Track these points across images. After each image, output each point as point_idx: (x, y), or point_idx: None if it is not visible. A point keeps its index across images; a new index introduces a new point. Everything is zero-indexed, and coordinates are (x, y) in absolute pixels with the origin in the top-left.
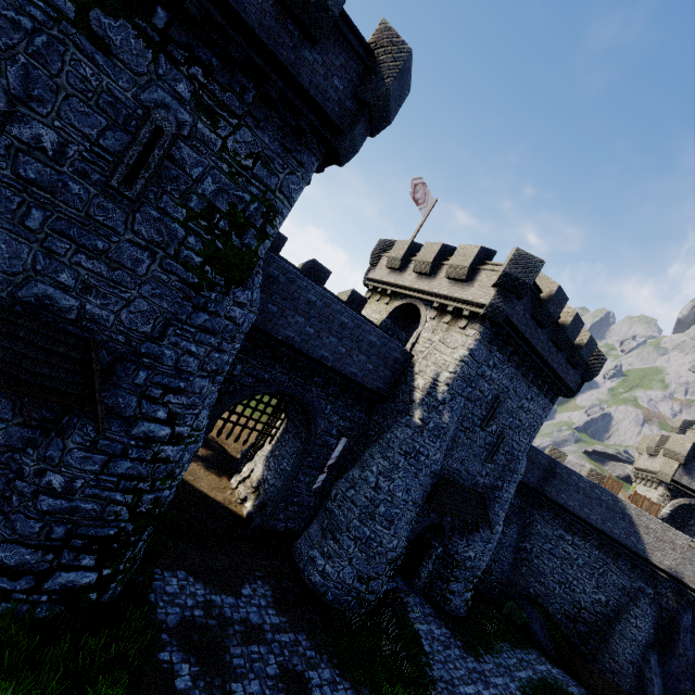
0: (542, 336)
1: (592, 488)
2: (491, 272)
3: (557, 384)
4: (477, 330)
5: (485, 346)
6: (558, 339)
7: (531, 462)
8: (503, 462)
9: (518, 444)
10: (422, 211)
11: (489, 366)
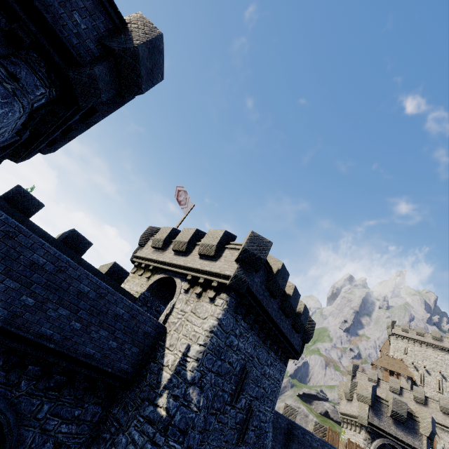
0: (274, 305)
1: (322, 446)
2: (234, 249)
3: (288, 348)
4: (224, 300)
5: (232, 315)
6: (286, 307)
7: (274, 427)
8: (253, 439)
9: (264, 414)
10: (184, 210)
11: (236, 335)
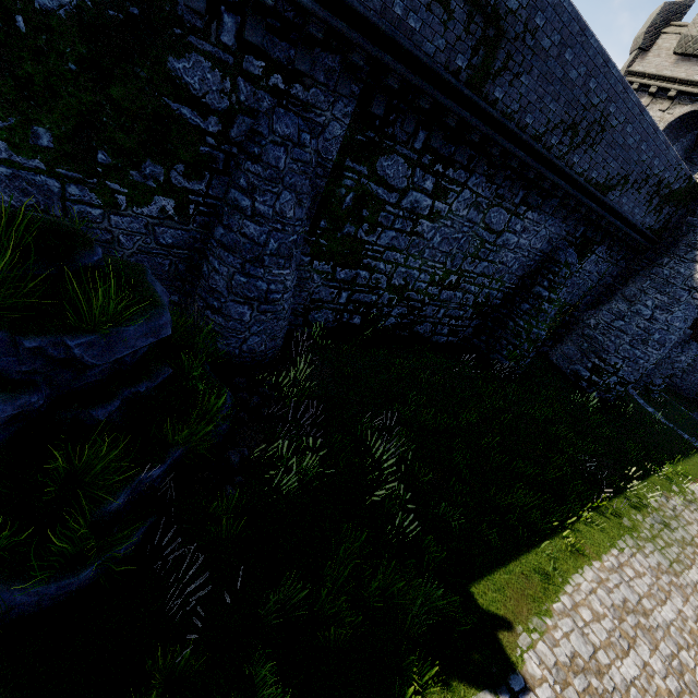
0: None
1: None
2: None
3: None
4: None
5: None
6: None
7: None
8: None
9: None
10: None
11: None
